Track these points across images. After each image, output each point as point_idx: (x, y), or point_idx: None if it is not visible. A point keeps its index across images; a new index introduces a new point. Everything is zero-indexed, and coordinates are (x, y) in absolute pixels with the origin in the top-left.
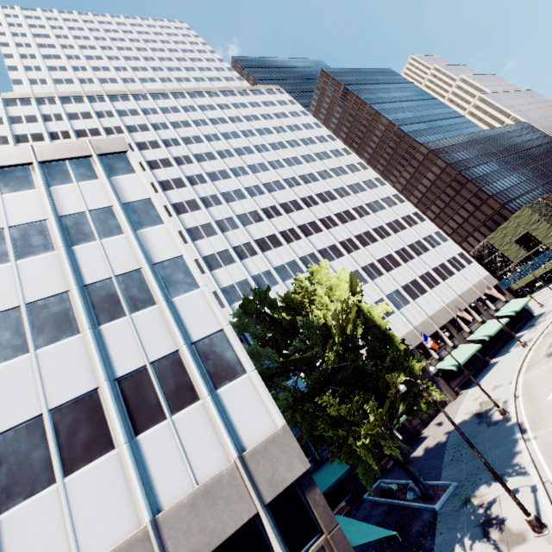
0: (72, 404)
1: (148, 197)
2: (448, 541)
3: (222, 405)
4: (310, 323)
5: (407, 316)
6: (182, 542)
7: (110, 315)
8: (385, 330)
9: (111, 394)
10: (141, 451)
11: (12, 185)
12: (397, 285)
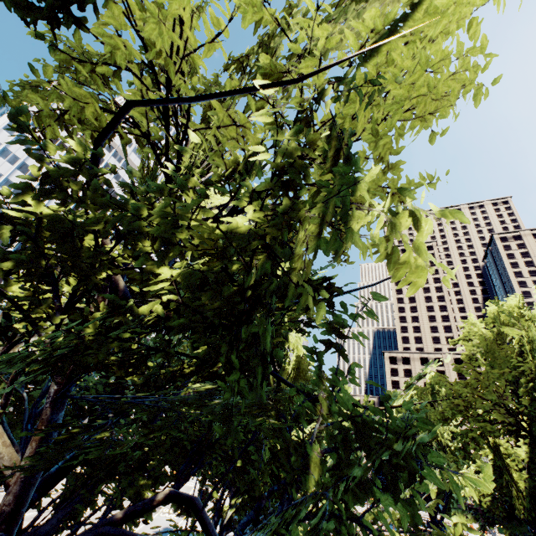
0: None
1: None
2: None
3: None
4: None
5: None
6: None
7: None
8: None
9: None
10: None
11: None
12: None
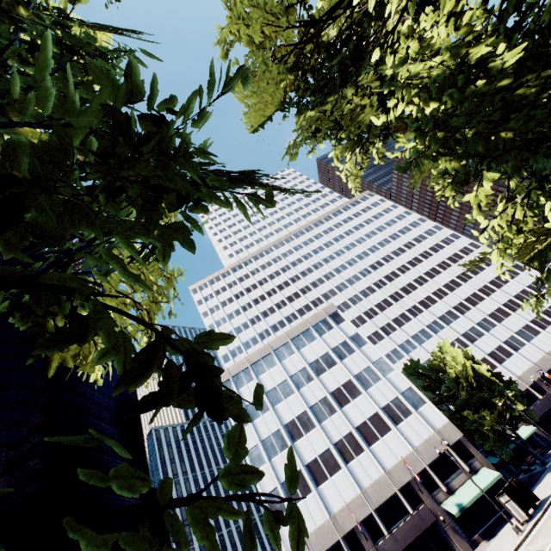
0: (372, 417)
1: (356, 331)
2: (546, 473)
3: (421, 415)
4: (447, 377)
5: (525, 355)
6: (425, 455)
7: (368, 386)
8: (489, 377)
9: (383, 413)
10: (400, 430)
11: (309, 339)
12: (510, 332)
